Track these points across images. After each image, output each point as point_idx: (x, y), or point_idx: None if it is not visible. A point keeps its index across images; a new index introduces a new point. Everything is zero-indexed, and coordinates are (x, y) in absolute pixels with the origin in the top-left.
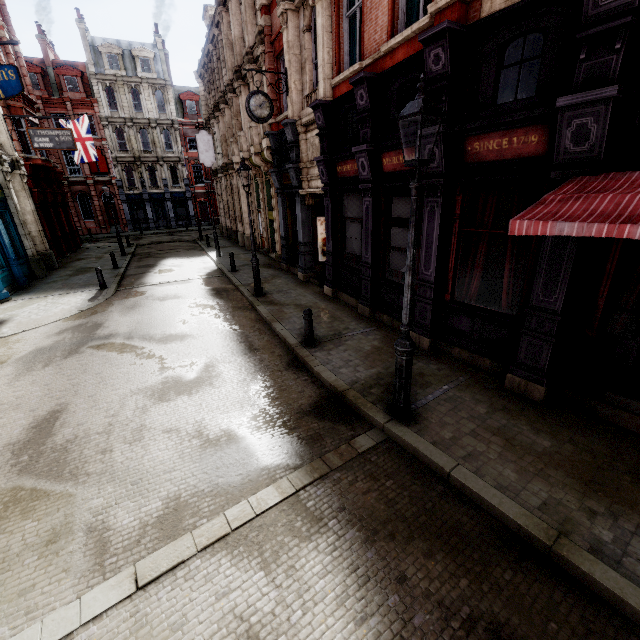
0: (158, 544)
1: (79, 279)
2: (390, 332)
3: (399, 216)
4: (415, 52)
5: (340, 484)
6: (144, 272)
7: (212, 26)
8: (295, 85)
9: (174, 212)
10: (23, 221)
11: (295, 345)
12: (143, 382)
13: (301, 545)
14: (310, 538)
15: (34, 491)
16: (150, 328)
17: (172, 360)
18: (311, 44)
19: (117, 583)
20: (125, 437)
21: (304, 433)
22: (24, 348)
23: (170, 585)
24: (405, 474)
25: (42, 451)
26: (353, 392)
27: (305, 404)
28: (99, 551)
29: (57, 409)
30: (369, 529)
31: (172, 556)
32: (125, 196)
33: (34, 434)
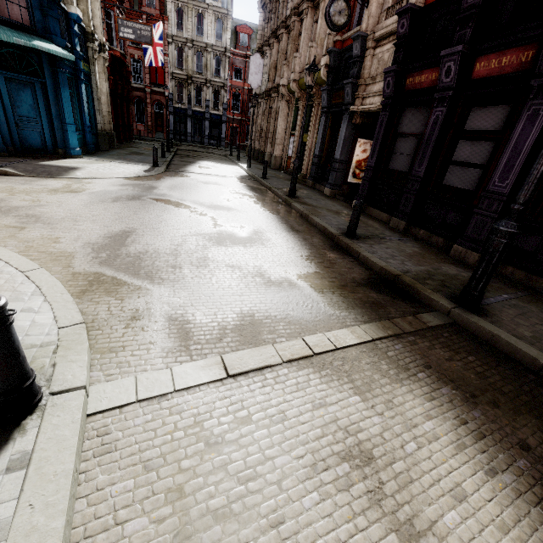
0: (240, 346)
1: (134, 157)
2: (427, 245)
3: (474, 128)
4: None
5: (417, 346)
6: (186, 164)
7: None
8: None
9: (209, 131)
10: (99, 98)
11: (337, 234)
12: (200, 229)
13: (393, 385)
14: (401, 382)
15: (114, 279)
16: (199, 197)
17: (223, 221)
18: None
19: (206, 366)
20: (191, 261)
21: (364, 298)
22: (95, 187)
23: (261, 382)
24: (486, 355)
25: (118, 254)
26: (408, 278)
27: (358, 278)
28: (182, 337)
29: (127, 230)
30: (466, 391)
31: (258, 358)
32: (173, 108)
33: (109, 241)
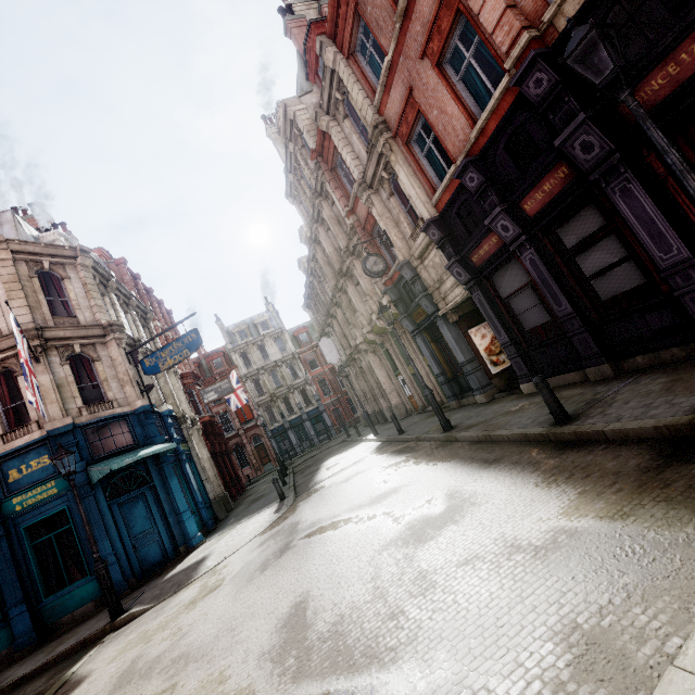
0: None
1: (257, 505)
2: (666, 367)
3: (577, 241)
4: (506, 110)
5: None
6: (312, 476)
7: (309, 263)
8: (396, 237)
9: (313, 429)
10: (204, 467)
11: (546, 430)
12: (383, 538)
13: None
14: None
15: None
16: (351, 501)
17: (400, 509)
18: (397, 202)
19: None
20: (408, 591)
21: (694, 481)
22: (233, 568)
23: None
24: None
25: (308, 646)
26: None
27: (643, 461)
28: None
29: (299, 600)
30: None
31: None
32: (270, 432)
33: (287, 633)
